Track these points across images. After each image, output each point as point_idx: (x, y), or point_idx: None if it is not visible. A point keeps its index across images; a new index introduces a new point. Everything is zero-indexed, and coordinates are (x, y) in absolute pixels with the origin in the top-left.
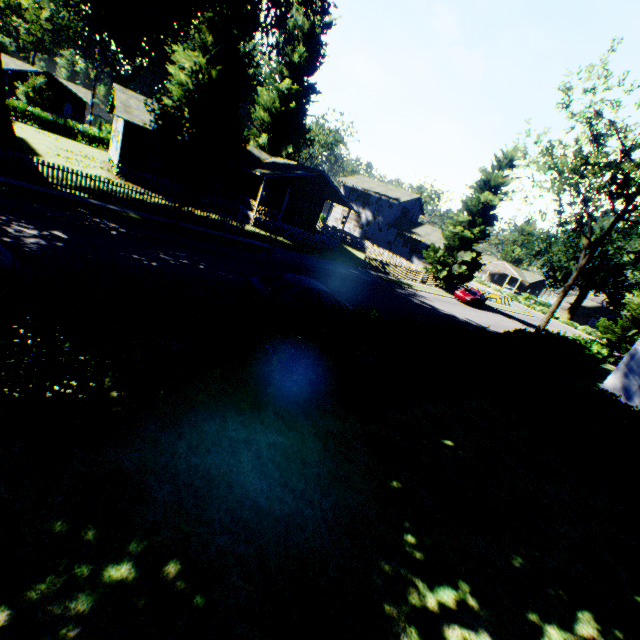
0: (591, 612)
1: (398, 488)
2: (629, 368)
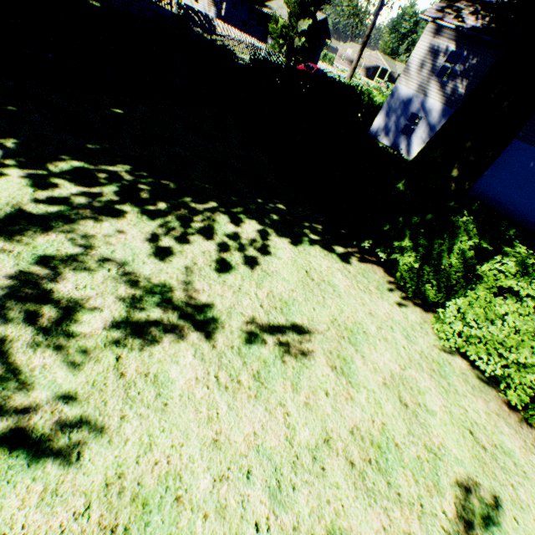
0: (134, 168)
1: (10, 110)
2: (390, 107)
